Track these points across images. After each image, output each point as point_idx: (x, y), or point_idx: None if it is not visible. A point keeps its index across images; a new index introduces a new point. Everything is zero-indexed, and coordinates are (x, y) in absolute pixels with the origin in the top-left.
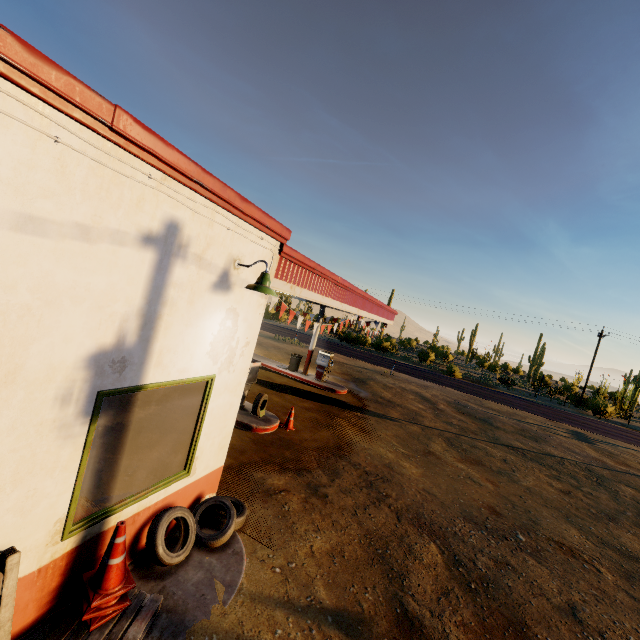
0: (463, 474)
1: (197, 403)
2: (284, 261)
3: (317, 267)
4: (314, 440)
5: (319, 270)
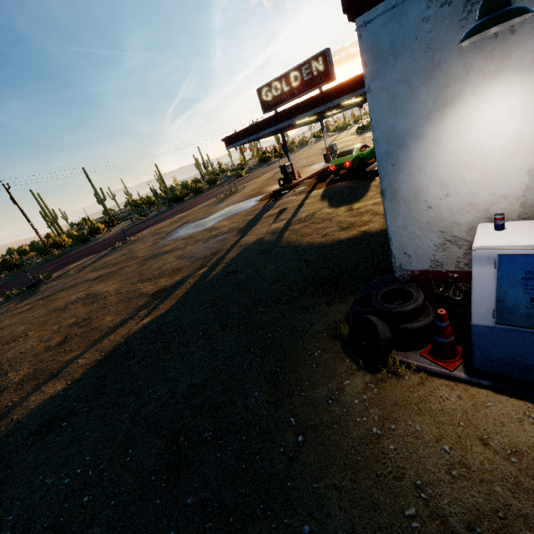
0: None
1: None
2: None
3: None
4: None
5: None
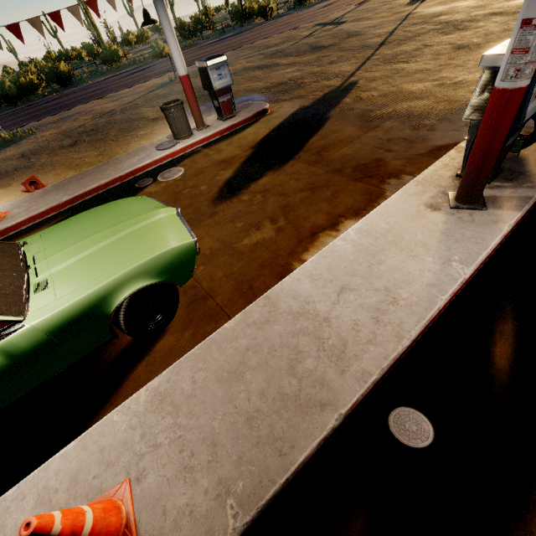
0: None
1: None
2: None
3: None
4: None
5: None
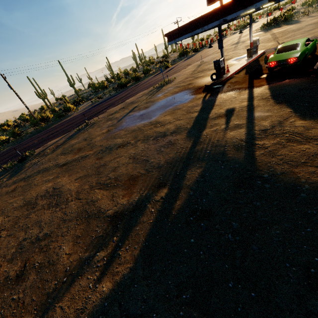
0: None
1: None
2: None
3: None
4: None
5: None
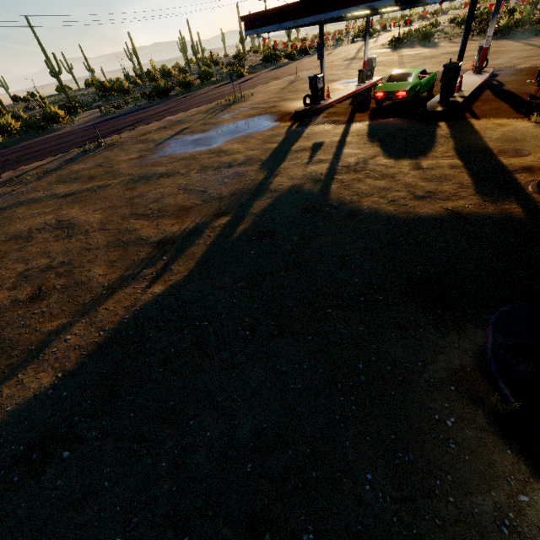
0: None
1: None
2: None
3: None
4: None
5: None
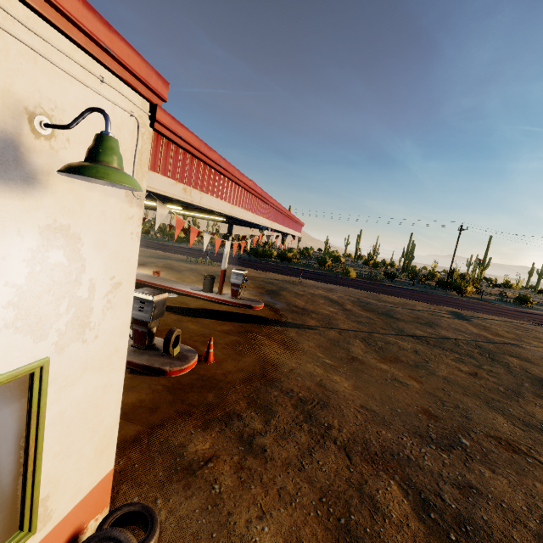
0: (389, 376)
1: (15, 418)
2: (164, 143)
3: (220, 161)
4: (239, 370)
5: (224, 166)
